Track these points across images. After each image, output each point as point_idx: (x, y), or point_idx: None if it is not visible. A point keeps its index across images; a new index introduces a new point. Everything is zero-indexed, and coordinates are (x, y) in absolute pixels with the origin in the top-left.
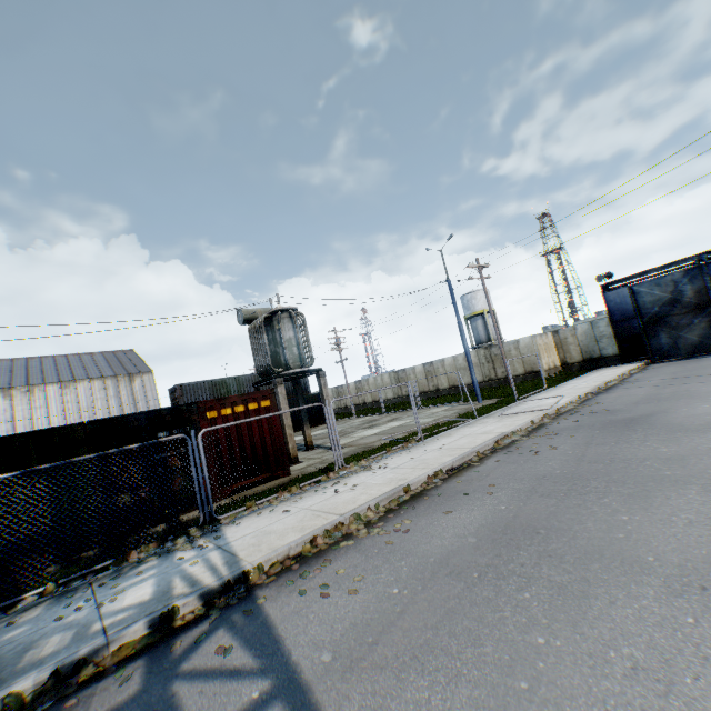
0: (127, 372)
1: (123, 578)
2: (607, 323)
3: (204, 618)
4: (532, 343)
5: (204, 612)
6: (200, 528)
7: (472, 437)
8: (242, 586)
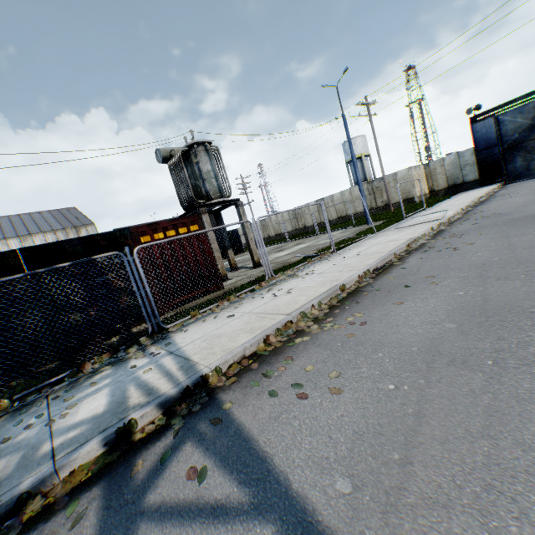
0: (73, 225)
1: (78, 389)
2: (471, 153)
3: (167, 429)
4: (408, 175)
5: (166, 422)
6: (150, 337)
7: (382, 244)
8: (202, 390)
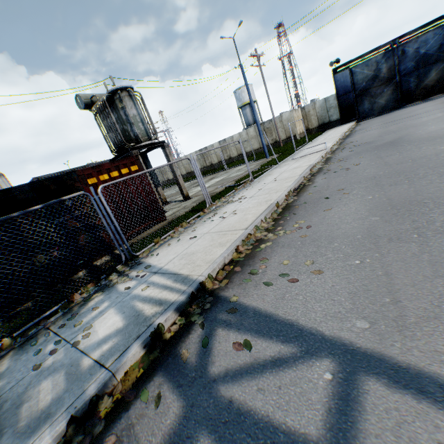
0: None
1: (79, 316)
2: (334, 98)
3: (191, 325)
4: (291, 117)
5: (186, 321)
6: (125, 265)
7: (289, 171)
8: (204, 293)
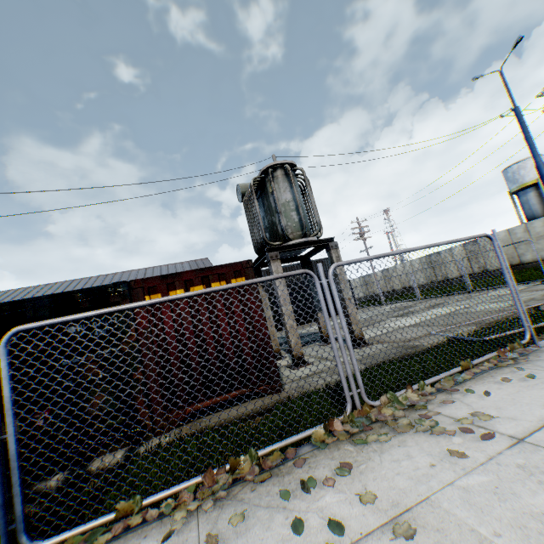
0: None
1: None
2: None
3: None
4: None
5: None
6: None
7: None
8: None
